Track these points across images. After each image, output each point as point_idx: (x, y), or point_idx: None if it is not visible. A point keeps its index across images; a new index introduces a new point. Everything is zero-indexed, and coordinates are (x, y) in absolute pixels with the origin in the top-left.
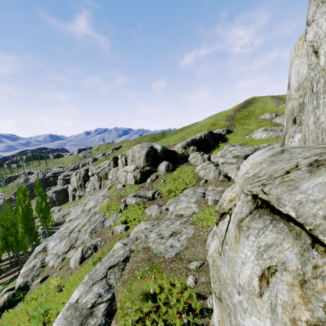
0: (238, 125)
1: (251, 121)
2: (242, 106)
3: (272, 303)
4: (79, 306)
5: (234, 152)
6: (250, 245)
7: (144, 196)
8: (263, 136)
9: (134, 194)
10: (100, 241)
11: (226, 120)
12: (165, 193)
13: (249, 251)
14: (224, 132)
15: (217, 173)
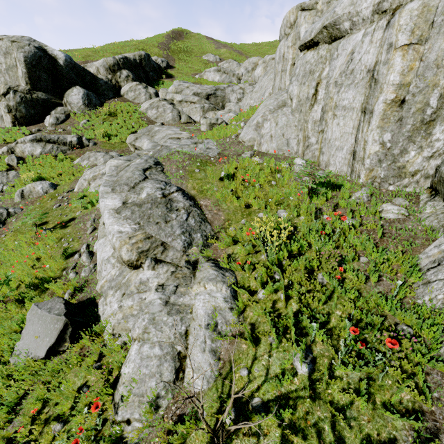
0: (178, 60)
1: (194, 60)
2: (172, 36)
3: None
4: (140, 202)
5: (193, 88)
6: None
7: (60, 141)
8: (216, 78)
9: (34, 136)
10: (2, 209)
11: (160, 48)
12: (100, 138)
13: None
14: (164, 63)
15: (177, 114)
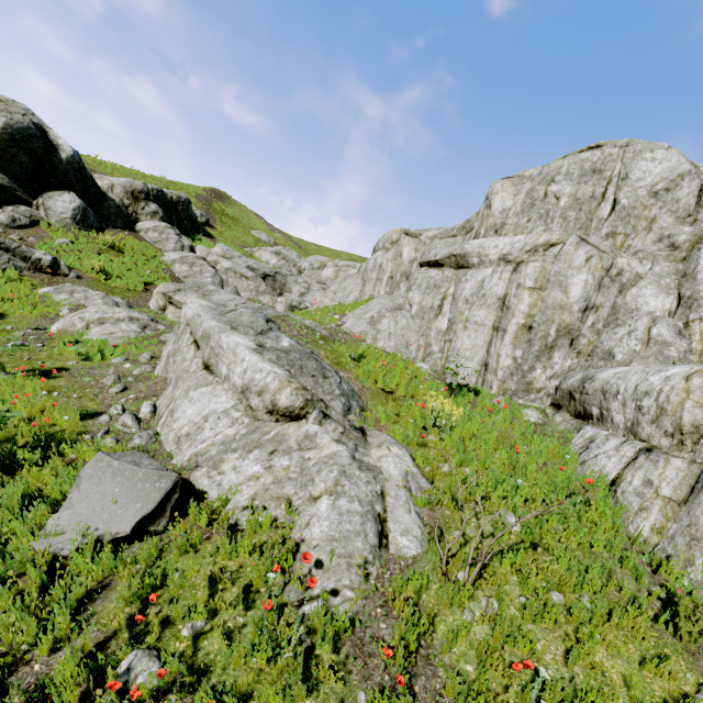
0: (221, 223)
1: (240, 230)
2: (211, 194)
3: (589, 267)
4: (284, 349)
5: (247, 260)
6: (583, 250)
7: (21, 251)
8: (272, 260)
9: None
10: None
11: (198, 200)
12: (90, 272)
13: (582, 253)
14: (203, 218)
15: (219, 283)
